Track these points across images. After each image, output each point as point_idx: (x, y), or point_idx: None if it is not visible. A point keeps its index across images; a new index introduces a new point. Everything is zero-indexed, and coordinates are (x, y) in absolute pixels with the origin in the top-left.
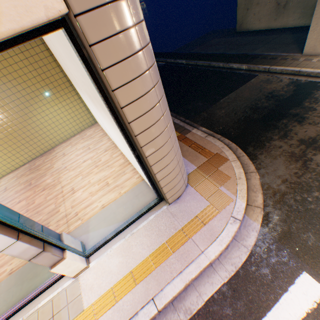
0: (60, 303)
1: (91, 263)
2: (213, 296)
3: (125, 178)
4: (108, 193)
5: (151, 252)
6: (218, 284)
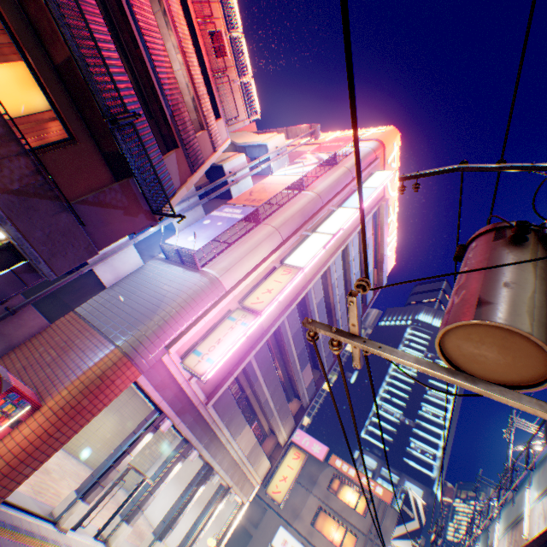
0: None
1: None
2: None
3: None
4: None
5: None
6: None
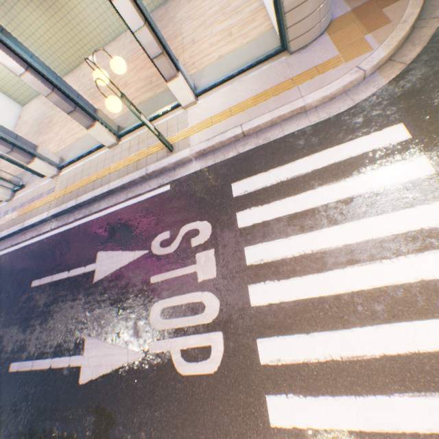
0: (172, 123)
1: (199, 102)
2: (294, 133)
3: (251, 28)
4: (227, 45)
5: (252, 96)
6: (303, 126)
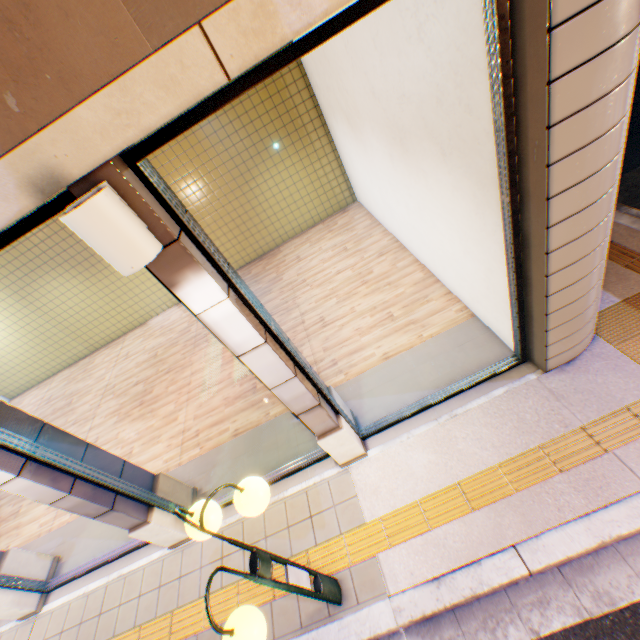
0: (320, 500)
1: (370, 450)
2: None
3: (426, 309)
4: (391, 333)
5: (503, 460)
6: None
